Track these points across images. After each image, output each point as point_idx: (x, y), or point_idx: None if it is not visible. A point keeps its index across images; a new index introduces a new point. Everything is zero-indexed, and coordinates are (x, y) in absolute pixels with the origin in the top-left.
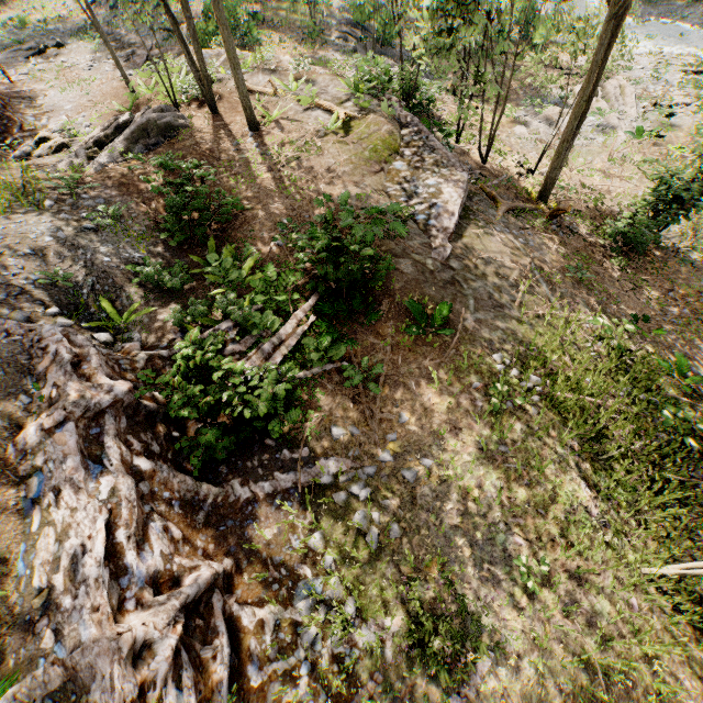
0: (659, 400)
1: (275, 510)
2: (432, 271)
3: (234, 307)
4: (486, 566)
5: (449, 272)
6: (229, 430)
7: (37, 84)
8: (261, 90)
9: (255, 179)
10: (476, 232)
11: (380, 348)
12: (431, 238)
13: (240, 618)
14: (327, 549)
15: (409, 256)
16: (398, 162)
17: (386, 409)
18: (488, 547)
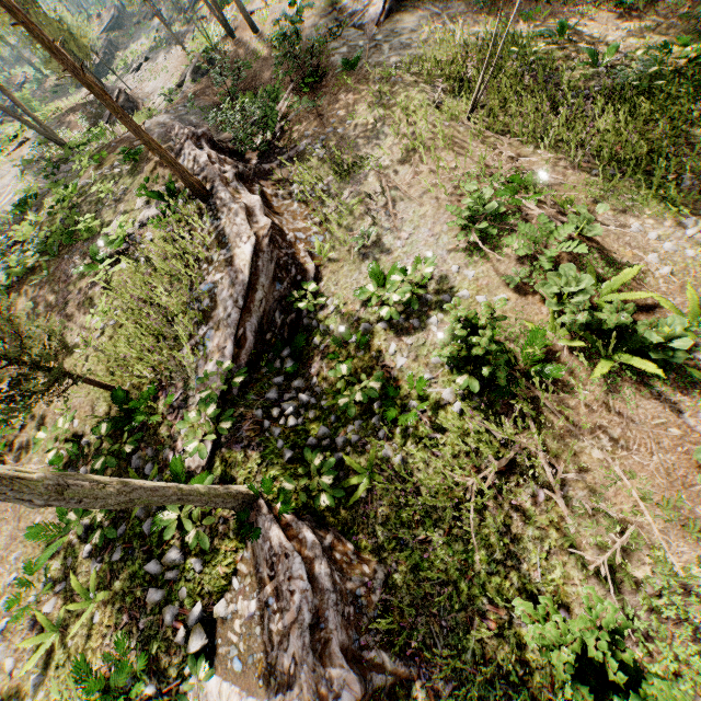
0: (532, 55)
1: (282, 170)
2: (361, 47)
3: (252, 107)
4: (374, 143)
5: (374, 43)
6: (257, 149)
7: (143, 84)
8: (258, 9)
9: (260, 58)
10: (402, 17)
11: (326, 91)
12: (364, 32)
13: (267, 192)
14: (300, 163)
15: (347, 45)
16: (345, 1)
17: (330, 114)
18: (376, 136)
